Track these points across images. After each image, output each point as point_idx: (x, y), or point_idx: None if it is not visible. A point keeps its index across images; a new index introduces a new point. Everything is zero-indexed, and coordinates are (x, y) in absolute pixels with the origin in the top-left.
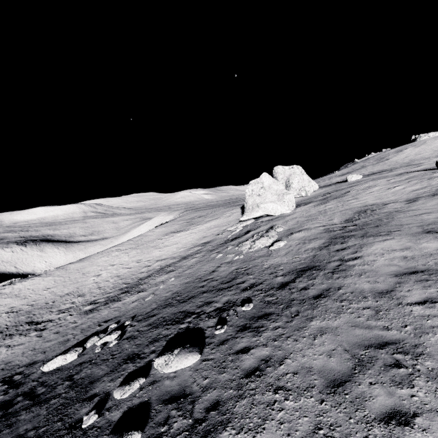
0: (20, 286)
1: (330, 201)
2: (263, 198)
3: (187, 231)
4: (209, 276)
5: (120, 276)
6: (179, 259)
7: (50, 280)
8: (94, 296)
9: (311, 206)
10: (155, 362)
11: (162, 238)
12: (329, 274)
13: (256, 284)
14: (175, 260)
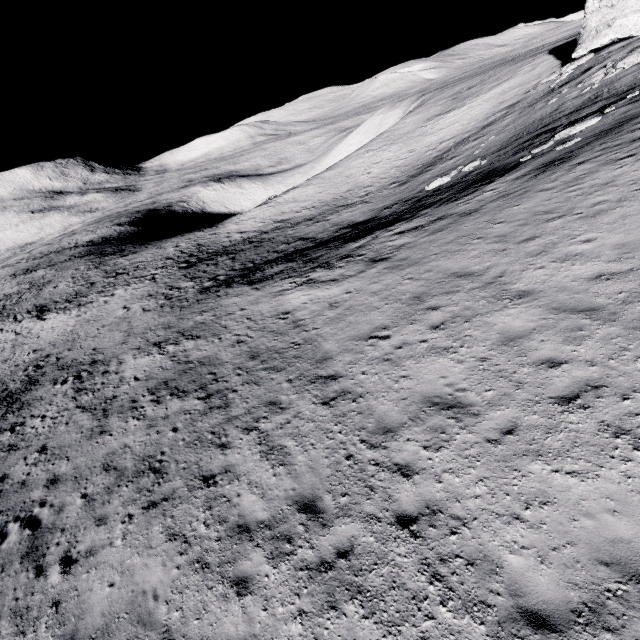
0: (288, 196)
1: None
2: (619, 9)
3: (464, 107)
4: (552, 114)
5: (400, 166)
6: (479, 129)
7: (314, 188)
8: (387, 182)
9: None
10: (556, 136)
11: (425, 125)
12: None
13: (633, 88)
14: (473, 132)
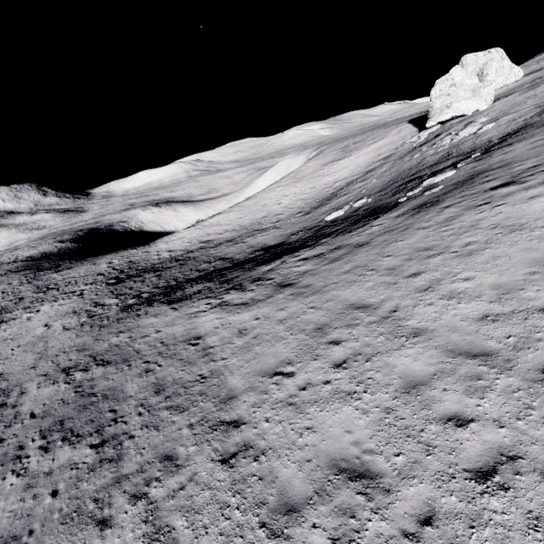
0: (213, 220)
1: (542, 85)
2: (453, 97)
3: (351, 157)
4: (417, 165)
5: (304, 199)
6: (364, 173)
7: (235, 214)
8: (294, 212)
9: (515, 95)
10: (424, 183)
11: (323, 168)
12: (541, 126)
13: (474, 150)
14: (359, 175)
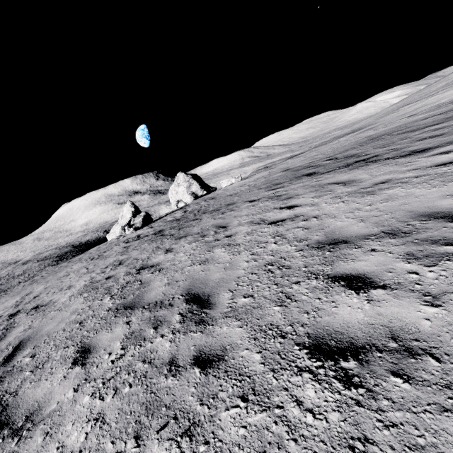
0: None
1: None
2: (115, 227)
3: None
4: None
5: None
6: None
7: None
8: None
9: None
10: None
11: None
12: None
13: None
14: None
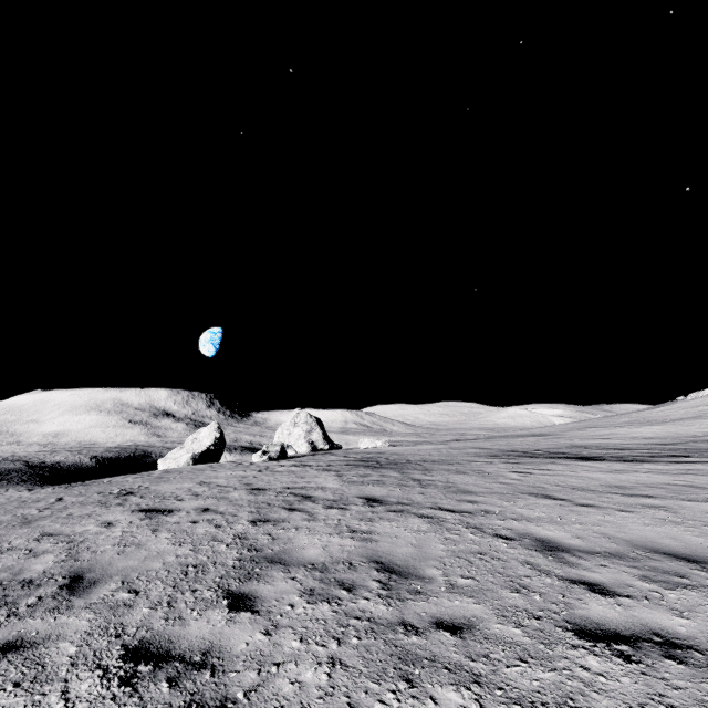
0: None
1: None
2: (177, 452)
3: None
4: None
5: None
6: None
7: None
8: None
9: None
10: None
11: None
12: None
13: None
14: None
